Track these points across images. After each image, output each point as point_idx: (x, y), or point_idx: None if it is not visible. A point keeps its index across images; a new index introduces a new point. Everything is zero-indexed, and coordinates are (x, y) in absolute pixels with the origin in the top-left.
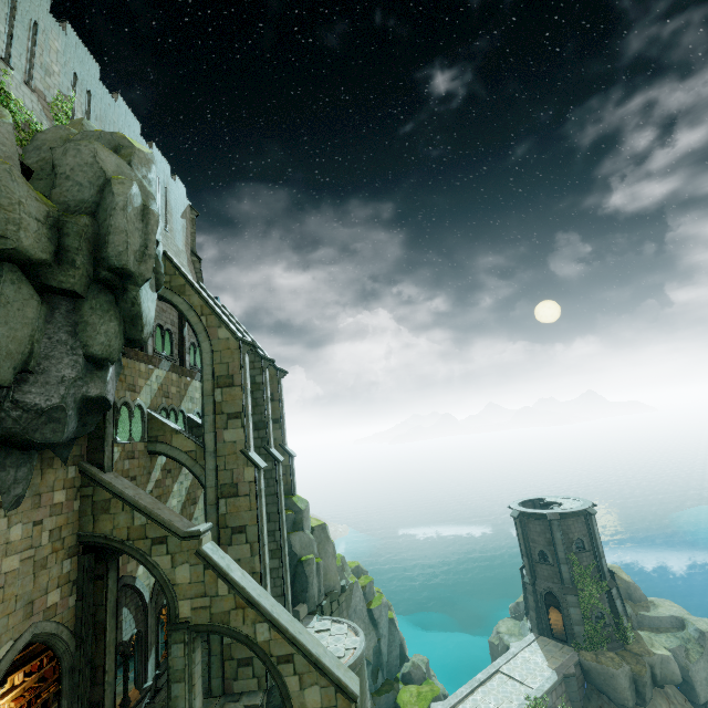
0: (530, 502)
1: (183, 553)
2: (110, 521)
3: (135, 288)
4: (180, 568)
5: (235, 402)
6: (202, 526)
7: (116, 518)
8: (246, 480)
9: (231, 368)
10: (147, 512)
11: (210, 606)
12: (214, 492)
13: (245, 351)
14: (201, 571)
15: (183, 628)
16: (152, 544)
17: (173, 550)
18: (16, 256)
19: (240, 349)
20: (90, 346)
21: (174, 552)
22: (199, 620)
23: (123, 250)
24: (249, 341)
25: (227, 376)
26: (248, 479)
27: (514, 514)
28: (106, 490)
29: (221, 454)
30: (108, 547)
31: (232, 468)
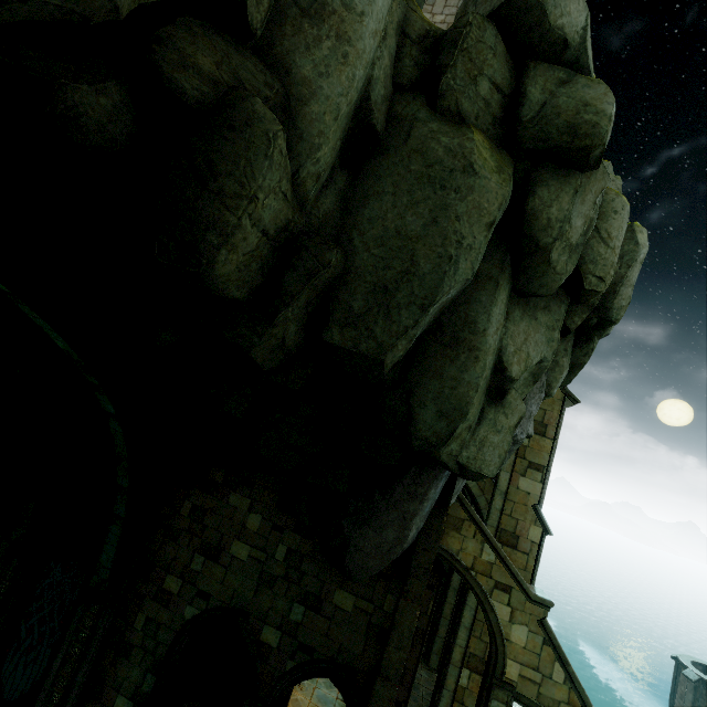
0: (700, 666)
1: (524, 613)
2: (458, 541)
3: (596, 339)
4: (518, 626)
5: (540, 453)
6: (544, 593)
7: (465, 541)
8: (528, 538)
9: (547, 417)
10: (502, 554)
11: (540, 684)
12: (493, 533)
13: (567, 405)
14: (539, 643)
15: (509, 690)
16: (494, 586)
17: (514, 604)
18: (587, 296)
19: (564, 401)
20: (552, 387)
21: (515, 607)
22: (525, 690)
23: (624, 305)
24: (577, 398)
25: (540, 423)
26: (531, 538)
27: (691, 676)
28: (464, 510)
29: (511, 498)
30: (448, 563)
31: (518, 518)
